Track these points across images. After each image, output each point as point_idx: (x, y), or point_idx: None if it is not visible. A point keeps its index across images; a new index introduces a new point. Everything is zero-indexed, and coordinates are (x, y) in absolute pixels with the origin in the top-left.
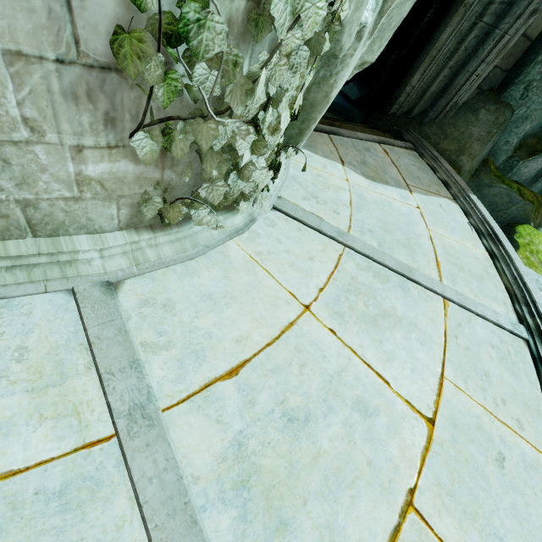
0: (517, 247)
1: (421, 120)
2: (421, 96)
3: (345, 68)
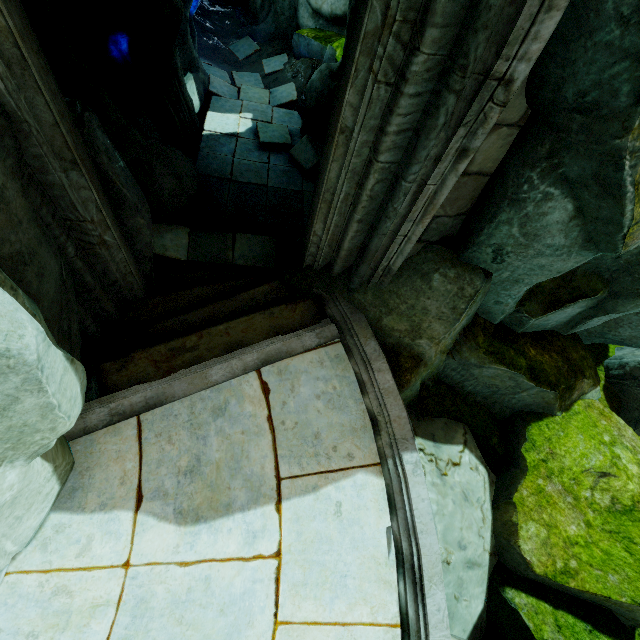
0: (524, 472)
1: (348, 282)
2: (336, 251)
3: None
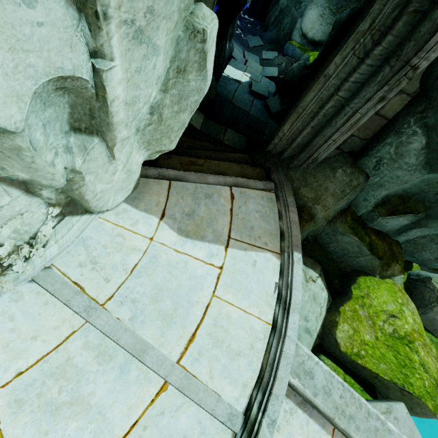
0: (349, 298)
1: (289, 164)
2: (290, 144)
3: (84, 185)
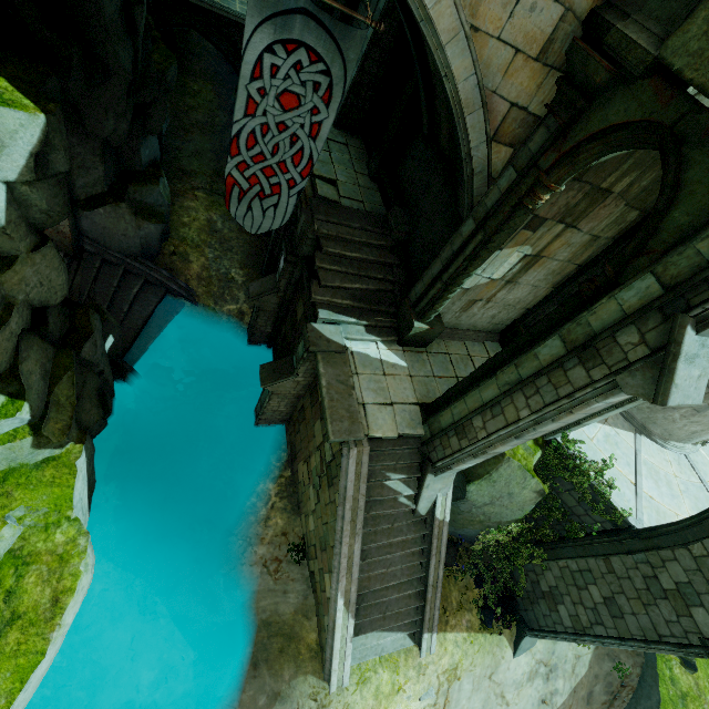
0: None
1: None
2: None
3: None
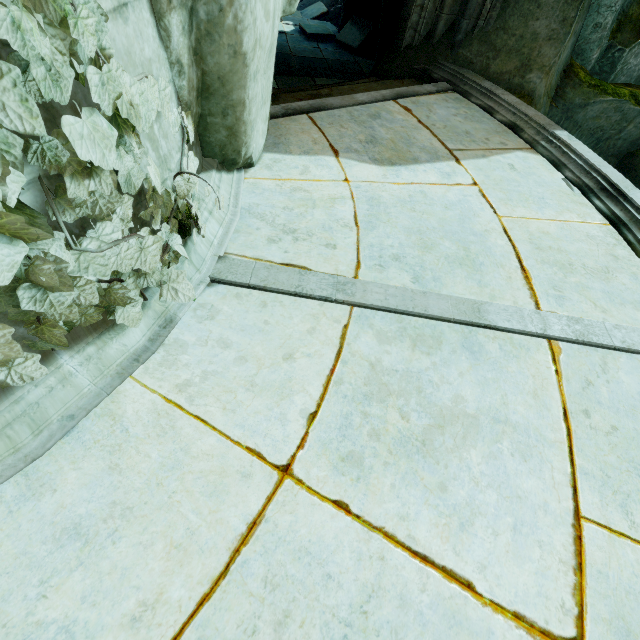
0: None
1: (452, 40)
2: (441, 3)
3: None
